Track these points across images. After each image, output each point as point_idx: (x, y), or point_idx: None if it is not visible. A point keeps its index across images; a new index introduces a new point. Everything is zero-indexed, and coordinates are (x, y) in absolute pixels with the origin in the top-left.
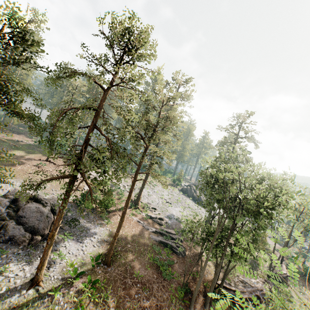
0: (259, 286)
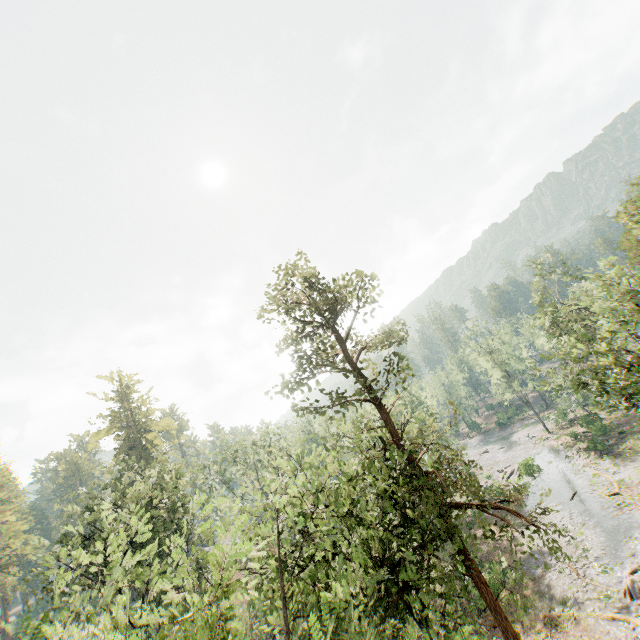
0: None
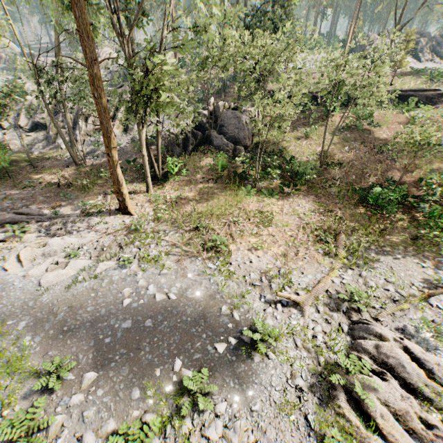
0: None
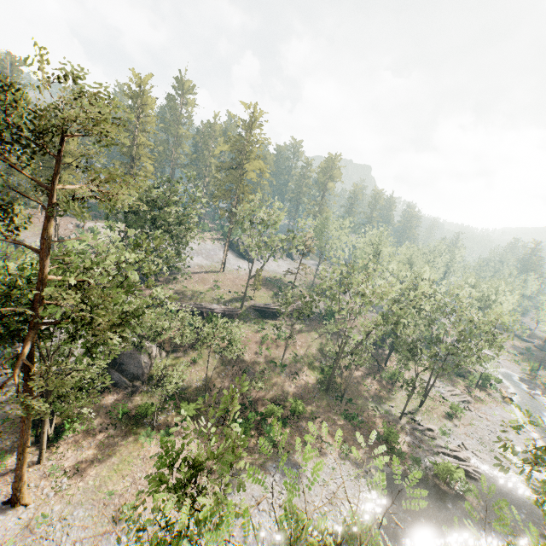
0: (213, 307)
